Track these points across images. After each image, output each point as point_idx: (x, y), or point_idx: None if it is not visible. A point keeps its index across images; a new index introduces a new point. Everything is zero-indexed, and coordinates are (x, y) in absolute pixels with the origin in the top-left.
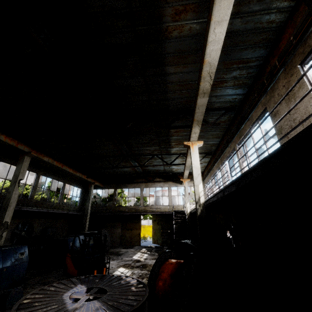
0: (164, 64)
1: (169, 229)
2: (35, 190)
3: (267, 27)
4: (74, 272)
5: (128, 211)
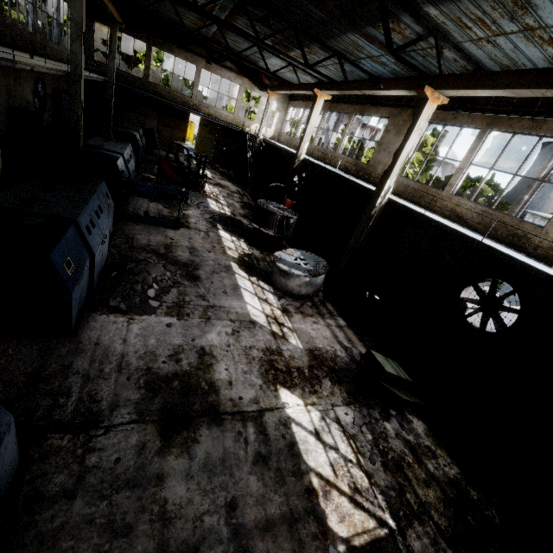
0: None
1: (226, 146)
2: (37, 16)
3: (432, 71)
4: (177, 179)
5: (171, 100)
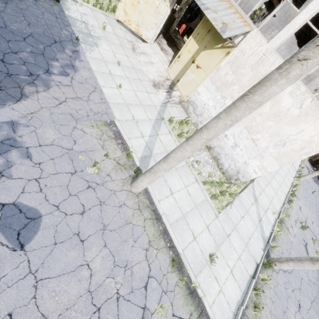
0: None
1: None
2: None
3: None
4: None
5: None
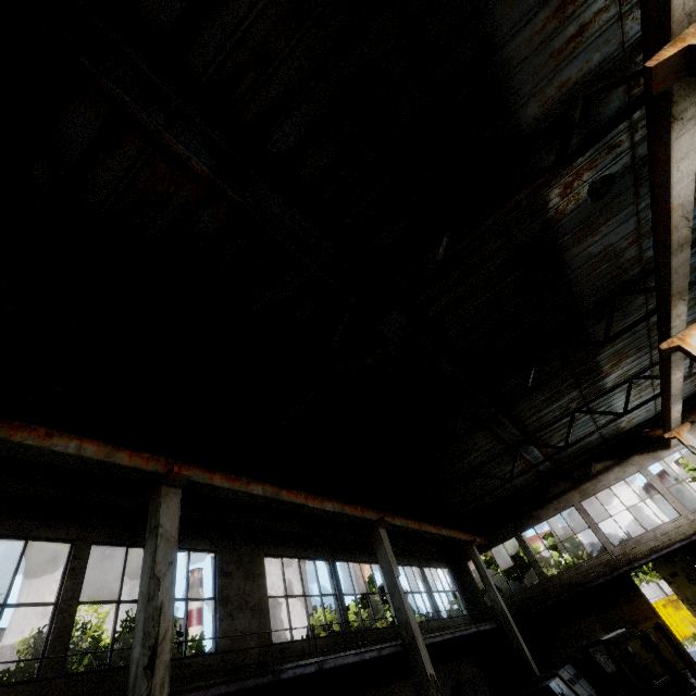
0: (559, 253)
1: None
2: None
3: None
4: None
5: (588, 578)
